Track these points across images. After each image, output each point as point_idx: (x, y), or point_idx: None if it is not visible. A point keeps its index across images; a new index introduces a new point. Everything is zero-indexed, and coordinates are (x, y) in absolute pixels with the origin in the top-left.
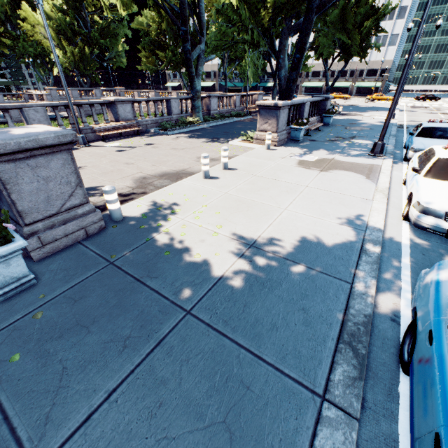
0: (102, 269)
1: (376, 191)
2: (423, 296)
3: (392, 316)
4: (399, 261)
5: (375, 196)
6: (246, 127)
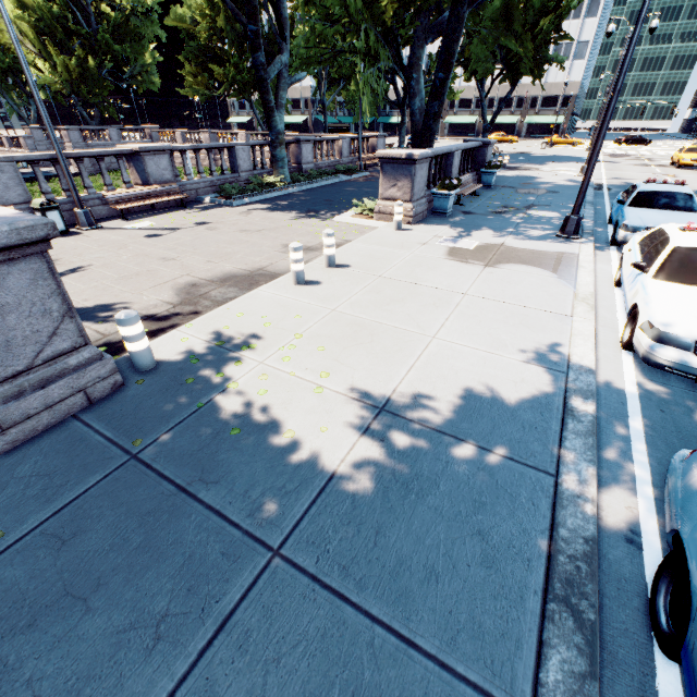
0: (116, 469)
1: (575, 300)
2: (692, 513)
3: (627, 532)
4: (625, 425)
5: (575, 309)
6: (361, 190)
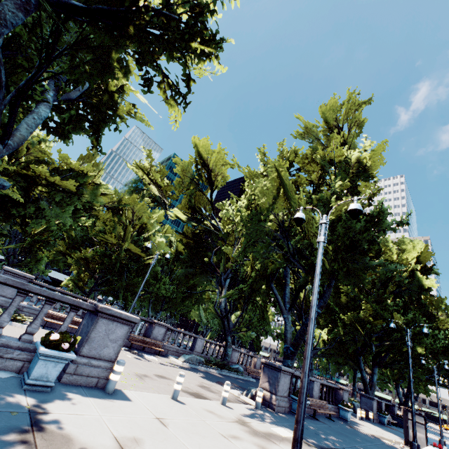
0: None
1: None
2: None
3: None
4: None
5: None
6: None
